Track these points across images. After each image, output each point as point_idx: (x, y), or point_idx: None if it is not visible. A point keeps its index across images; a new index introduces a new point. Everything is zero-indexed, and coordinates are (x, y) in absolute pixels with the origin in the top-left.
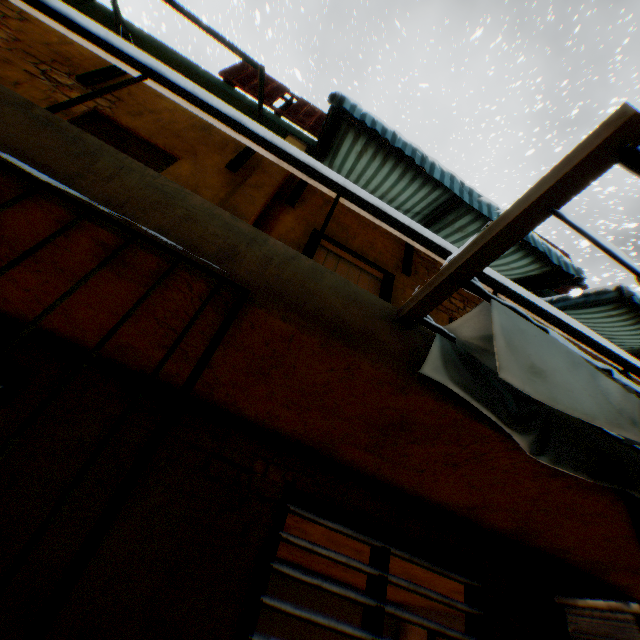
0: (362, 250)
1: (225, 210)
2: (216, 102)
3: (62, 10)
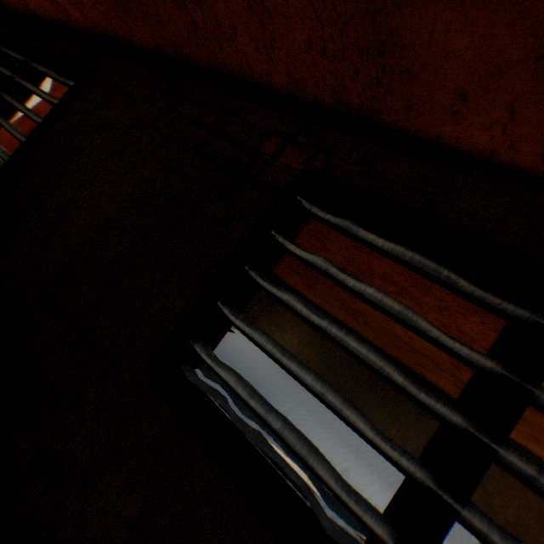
0: None
1: None
2: None
3: None
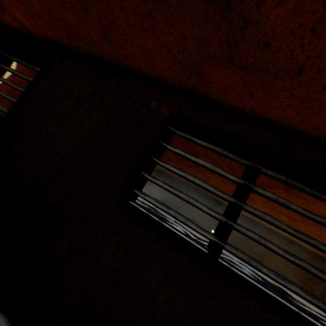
0: None
1: None
2: None
3: None
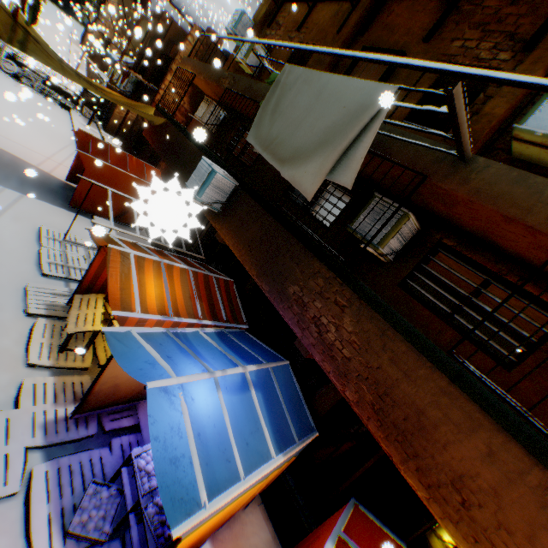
0: (396, 43)
1: (319, 66)
2: (279, 44)
3: (259, 42)
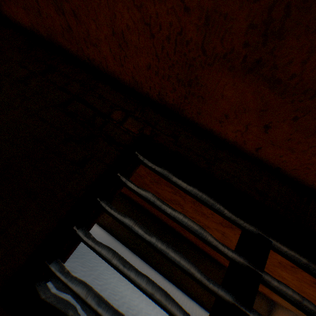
0: None
1: None
2: None
3: None
